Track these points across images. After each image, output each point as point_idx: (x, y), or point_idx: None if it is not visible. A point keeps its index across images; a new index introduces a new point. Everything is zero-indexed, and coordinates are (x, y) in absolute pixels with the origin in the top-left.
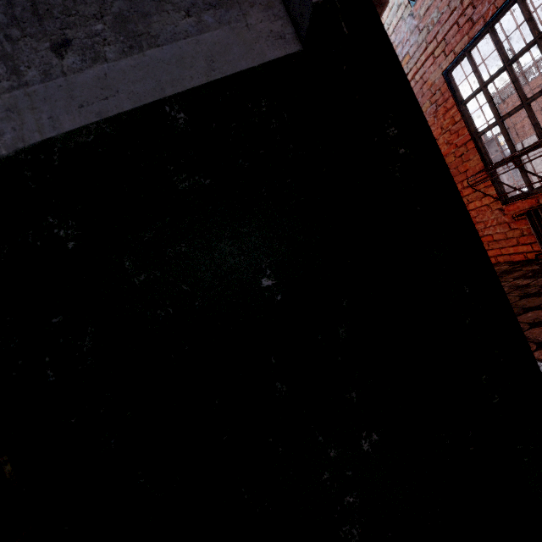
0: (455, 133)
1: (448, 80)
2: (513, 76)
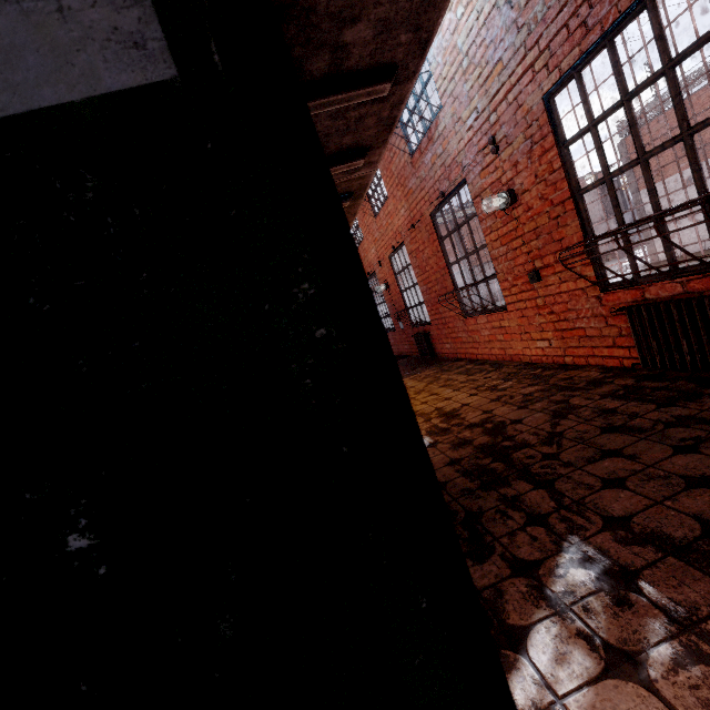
0: (552, 185)
1: (549, 109)
2: (631, 117)
